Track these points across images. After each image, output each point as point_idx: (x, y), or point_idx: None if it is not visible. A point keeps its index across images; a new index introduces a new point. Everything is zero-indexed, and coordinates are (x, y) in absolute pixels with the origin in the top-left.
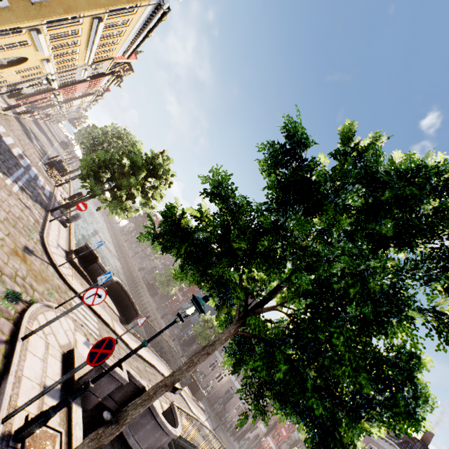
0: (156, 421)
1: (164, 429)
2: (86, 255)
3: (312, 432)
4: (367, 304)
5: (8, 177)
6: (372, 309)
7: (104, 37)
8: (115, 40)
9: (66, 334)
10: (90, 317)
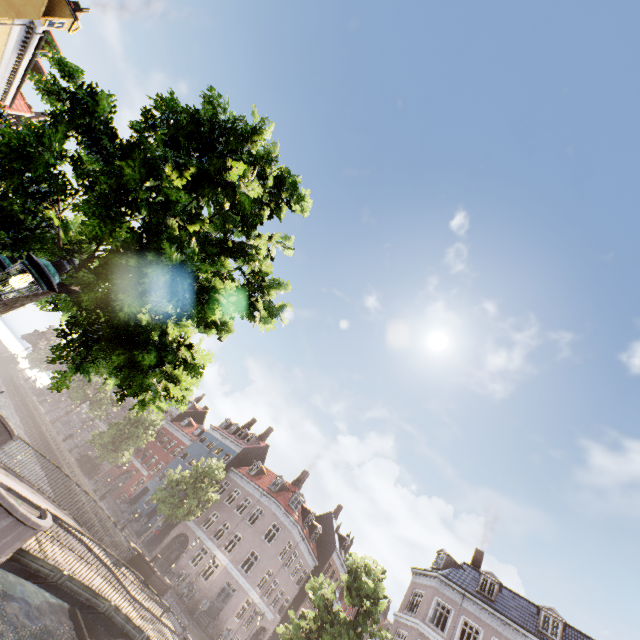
0: None
1: (1, 501)
2: None
3: (122, 354)
4: (112, 179)
5: None
6: (117, 182)
7: None
8: None
9: None
10: None
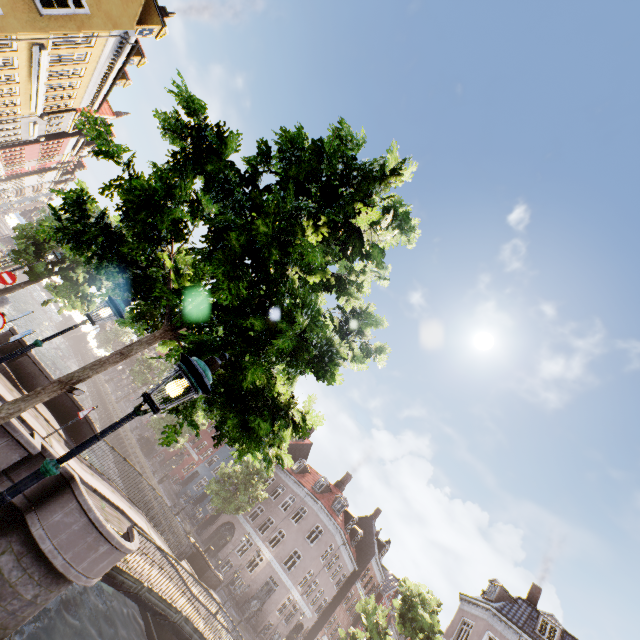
0: (88, 520)
1: (101, 529)
2: (11, 346)
3: (236, 417)
4: (242, 234)
5: None
6: (247, 238)
7: (55, 76)
8: (74, 82)
9: None
10: None
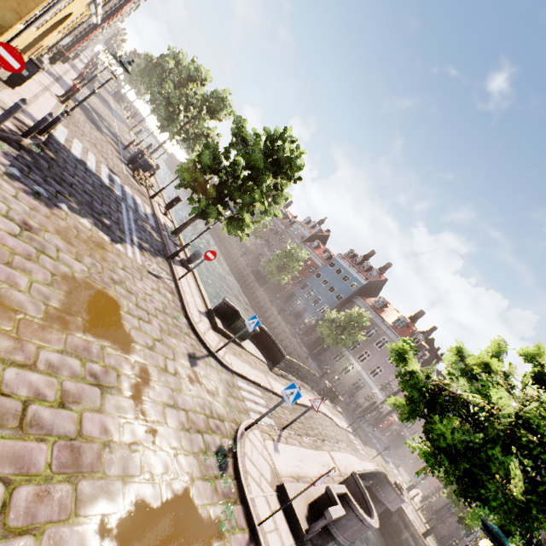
0: (362, 523)
1: (371, 528)
2: (226, 311)
3: None
4: None
5: (126, 243)
6: None
7: None
8: None
9: (265, 458)
10: (256, 396)
